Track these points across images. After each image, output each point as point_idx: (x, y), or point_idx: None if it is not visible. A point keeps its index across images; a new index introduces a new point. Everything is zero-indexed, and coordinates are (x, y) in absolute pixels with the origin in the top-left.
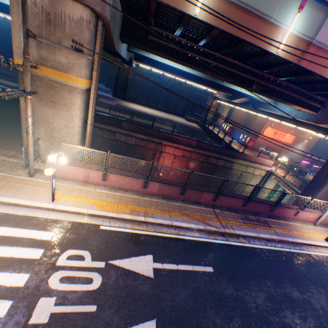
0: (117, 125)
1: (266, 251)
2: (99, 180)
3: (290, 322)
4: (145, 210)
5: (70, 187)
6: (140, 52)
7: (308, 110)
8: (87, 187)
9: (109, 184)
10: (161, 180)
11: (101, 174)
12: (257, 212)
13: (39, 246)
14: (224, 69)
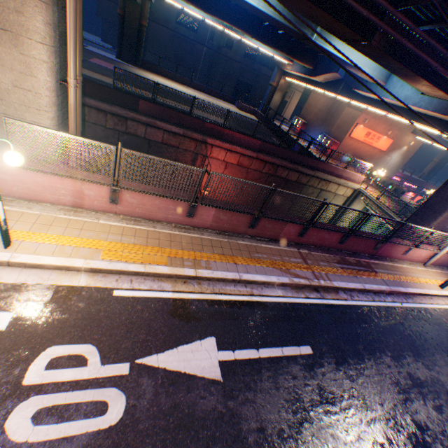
0: (128, 105)
1: (376, 310)
2: (103, 202)
3: (424, 418)
4: (193, 256)
5: (46, 216)
6: None
7: (442, 94)
8: (82, 217)
9: (125, 211)
10: (219, 203)
11: (107, 191)
12: (356, 251)
13: None
14: None
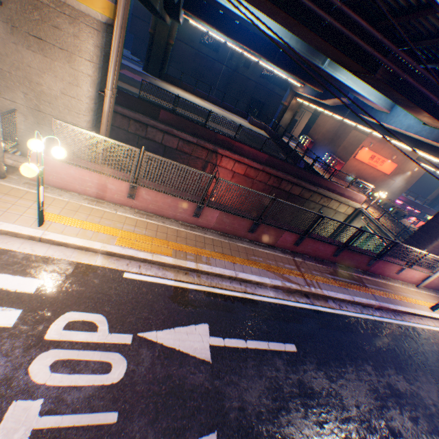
0: (150, 114)
1: (363, 322)
2: (122, 196)
3: (399, 426)
4: (196, 252)
5: (73, 203)
6: None
7: None
8: (102, 207)
9: (140, 206)
10: (224, 206)
11: (127, 187)
12: (349, 265)
13: (13, 304)
14: (341, 35)
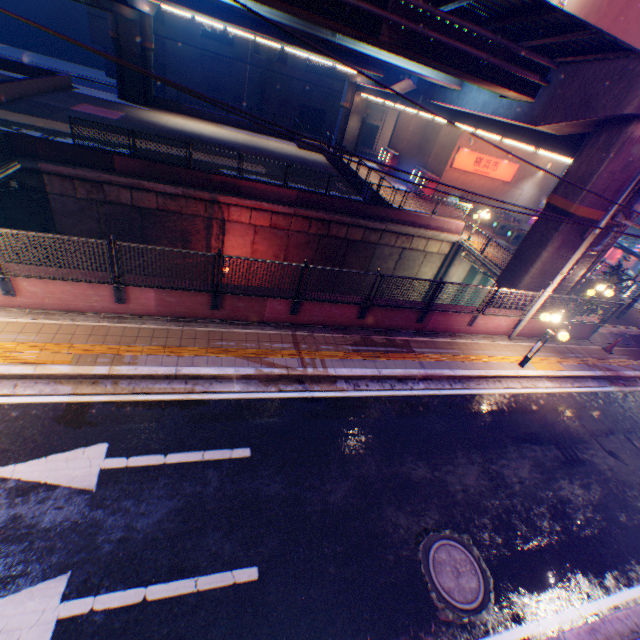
0: (101, 165)
1: (388, 402)
2: None
3: (388, 525)
4: (117, 351)
5: None
6: None
7: (515, 94)
8: None
9: (32, 303)
10: (151, 281)
11: None
12: (392, 327)
13: None
14: None
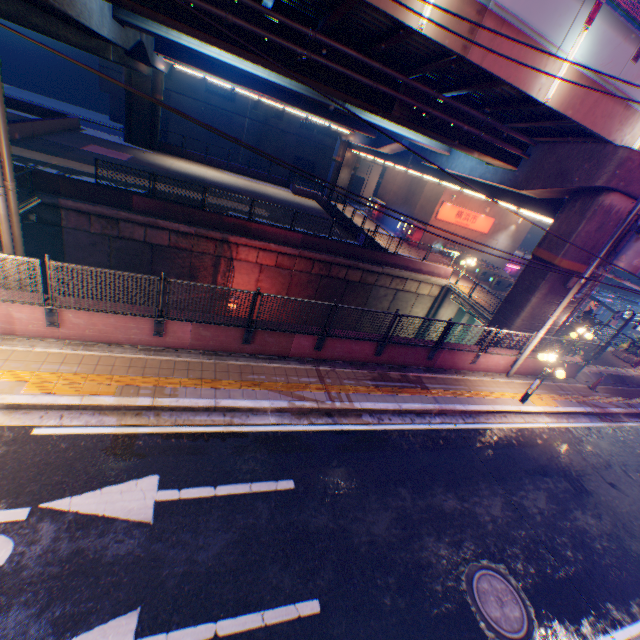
0: (119, 203)
1: (411, 435)
2: (41, 326)
3: (431, 556)
4: (157, 383)
5: None
6: (148, 25)
7: (501, 163)
8: (12, 346)
9: (72, 334)
10: (192, 315)
11: (44, 312)
12: (405, 364)
13: None
14: (331, 70)
